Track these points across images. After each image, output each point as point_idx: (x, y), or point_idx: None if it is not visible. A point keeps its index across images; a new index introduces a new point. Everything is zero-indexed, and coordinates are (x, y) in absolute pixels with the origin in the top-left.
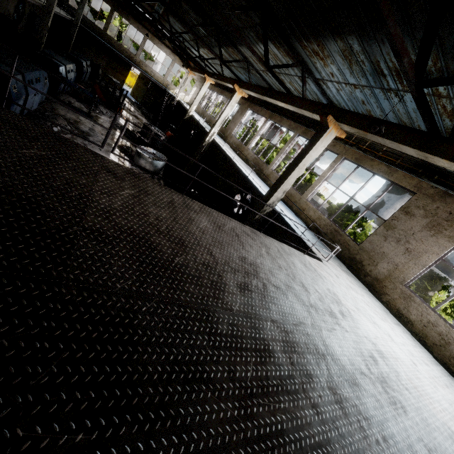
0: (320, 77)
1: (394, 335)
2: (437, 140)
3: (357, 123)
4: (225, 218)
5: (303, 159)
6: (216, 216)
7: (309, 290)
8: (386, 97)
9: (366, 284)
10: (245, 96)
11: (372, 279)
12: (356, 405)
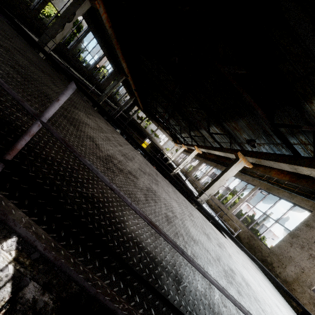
0: (240, 141)
1: (286, 314)
2: (299, 158)
3: (254, 155)
4: (155, 169)
5: (223, 175)
6: (149, 164)
7: (195, 218)
8: (278, 149)
9: (276, 286)
10: (201, 152)
11: (282, 280)
12: (182, 235)
